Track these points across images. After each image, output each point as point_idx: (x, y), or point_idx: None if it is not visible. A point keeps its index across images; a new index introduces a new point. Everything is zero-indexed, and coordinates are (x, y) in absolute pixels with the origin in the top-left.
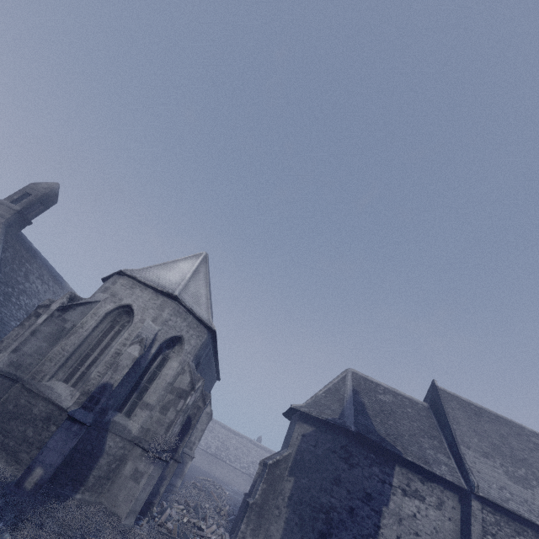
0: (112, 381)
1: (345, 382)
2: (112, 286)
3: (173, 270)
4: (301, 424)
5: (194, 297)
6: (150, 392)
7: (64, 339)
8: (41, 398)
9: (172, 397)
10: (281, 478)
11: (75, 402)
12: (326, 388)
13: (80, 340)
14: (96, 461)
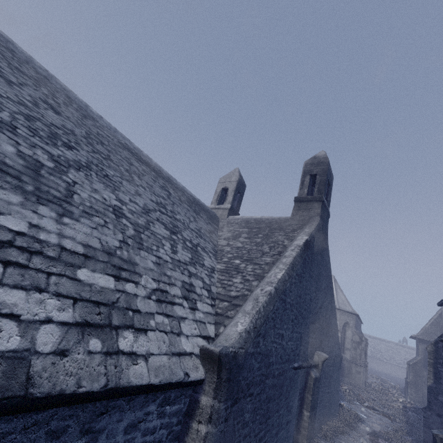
0: None
1: (442, 317)
2: None
3: None
4: (421, 344)
5: (342, 303)
6: (346, 344)
7: None
8: None
9: (355, 344)
10: (420, 370)
11: None
12: (430, 322)
13: None
14: (343, 369)
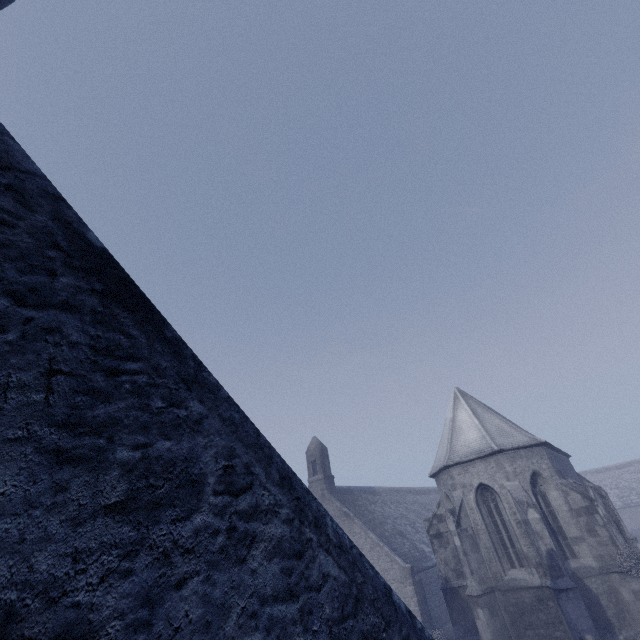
0: (548, 546)
1: None
2: (454, 481)
3: (463, 430)
4: None
5: (501, 434)
6: (565, 528)
7: (479, 542)
8: (519, 590)
9: (584, 518)
10: None
11: (539, 576)
12: None
13: (486, 534)
14: (600, 605)
